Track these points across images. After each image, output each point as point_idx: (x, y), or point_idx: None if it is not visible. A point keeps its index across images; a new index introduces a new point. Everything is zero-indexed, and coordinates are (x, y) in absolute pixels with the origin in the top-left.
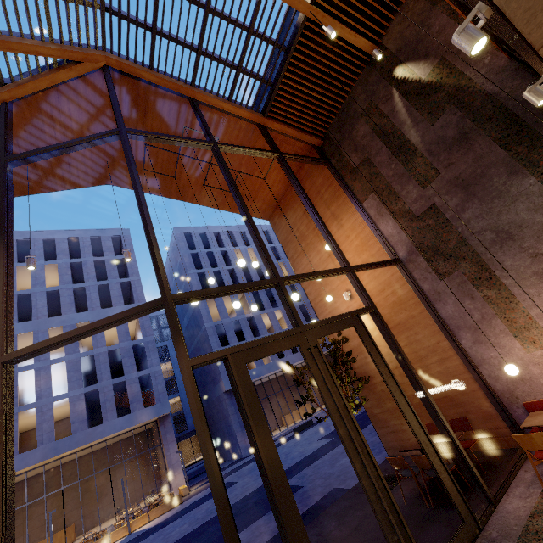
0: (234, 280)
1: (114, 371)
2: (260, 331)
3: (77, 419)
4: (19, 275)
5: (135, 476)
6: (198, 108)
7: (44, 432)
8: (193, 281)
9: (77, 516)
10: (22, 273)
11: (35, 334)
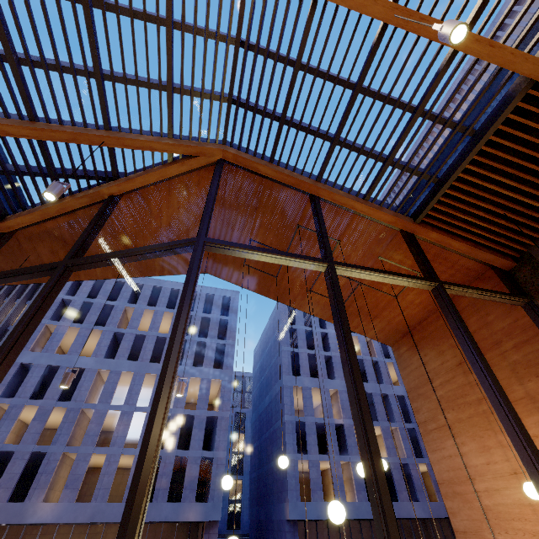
0: (329, 369)
1: (186, 432)
2: (348, 448)
3: None
4: (145, 315)
5: None
6: (318, 208)
7: (102, 486)
8: (285, 359)
9: None
10: (147, 315)
11: (134, 375)
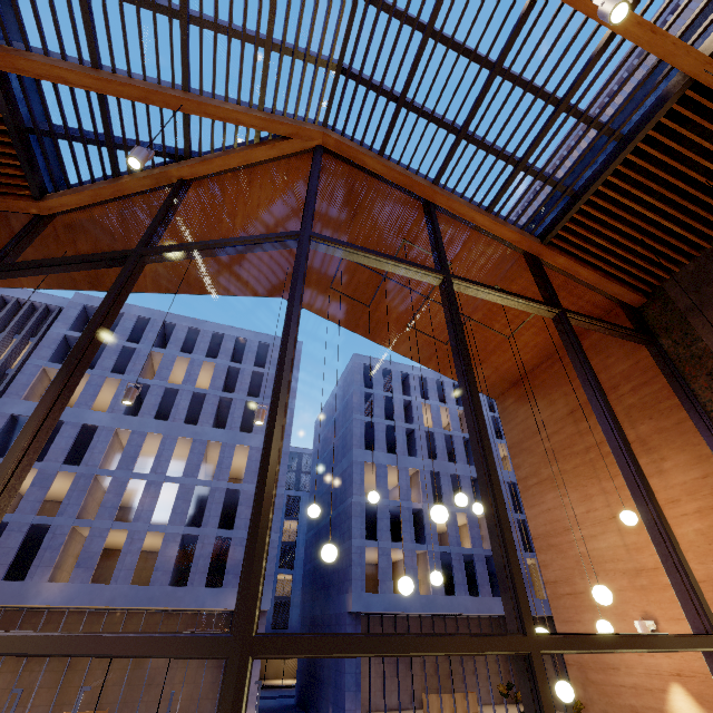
0: (410, 445)
1: (227, 513)
2: (426, 536)
3: (162, 566)
4: (177, 365)
5: (198, 676)
6: (434, 216)
7: (124, 566)
8: (356, 430)
9: (117, 696)
10: (180, 364)
11: (163, 438)
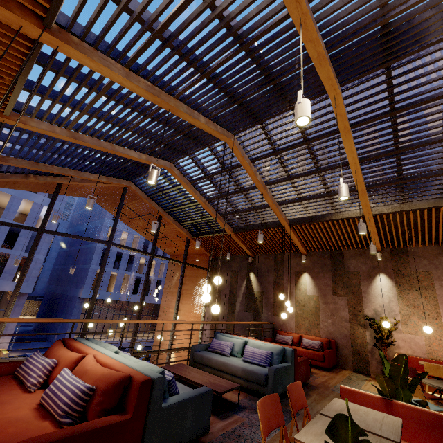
0: None
1: None
2: (132, 268)
3: None
4: None
5: None
6: (160, 224)
7: None
8: None
9: None
10: None
11: None
